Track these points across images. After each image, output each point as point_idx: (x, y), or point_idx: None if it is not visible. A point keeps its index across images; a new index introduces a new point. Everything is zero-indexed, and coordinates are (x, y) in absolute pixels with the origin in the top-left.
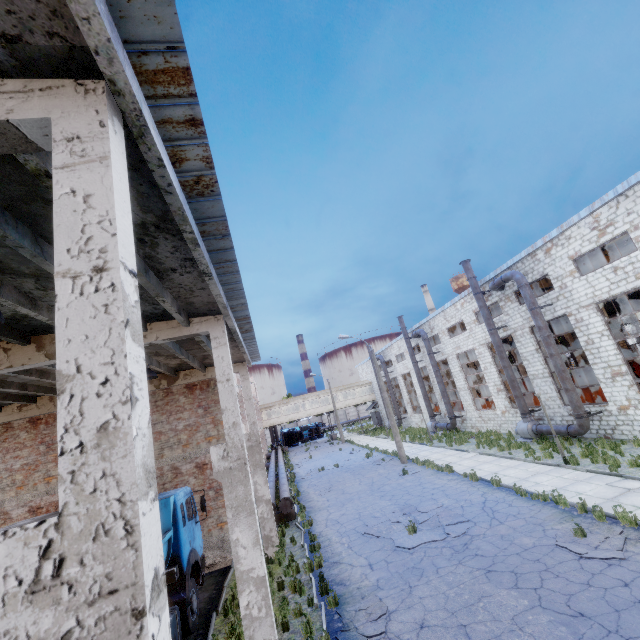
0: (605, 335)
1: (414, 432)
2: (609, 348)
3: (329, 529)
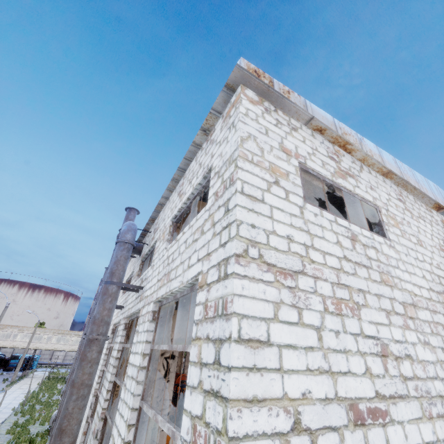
0: None
1: (57, 391)
2: None
3: None
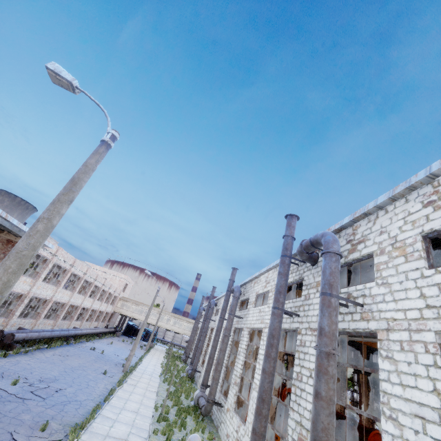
0: (243, 352)
1: (181, 369)
2: (241, 362)
3: (4, 362)
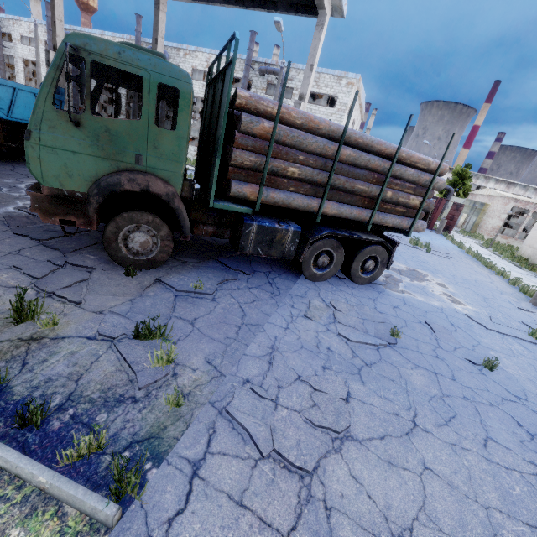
0: None
1: None
2: None
3: None
